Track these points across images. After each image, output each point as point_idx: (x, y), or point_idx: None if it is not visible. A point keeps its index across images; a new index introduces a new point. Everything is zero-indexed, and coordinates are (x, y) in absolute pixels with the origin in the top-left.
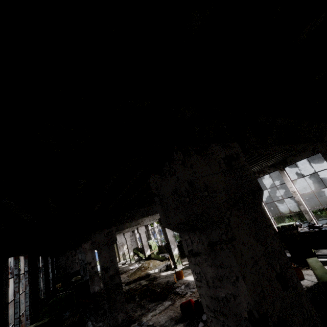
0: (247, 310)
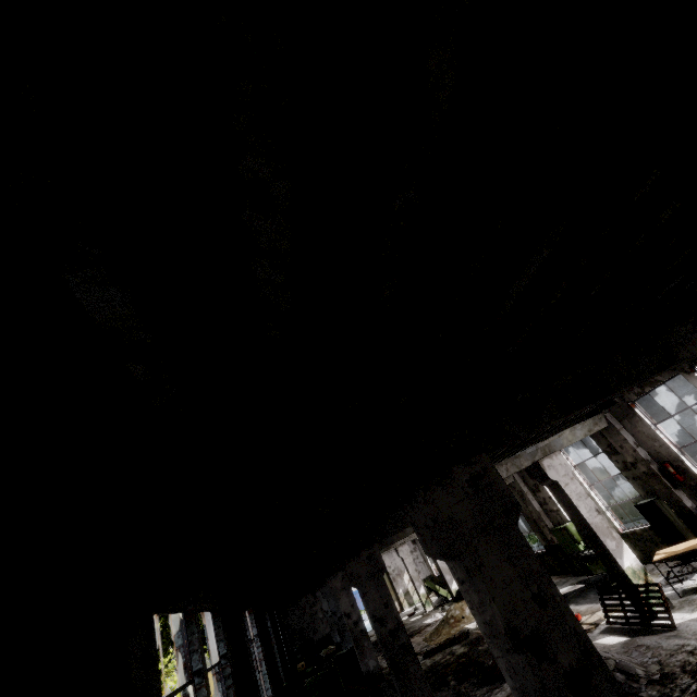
0: (502, 626)
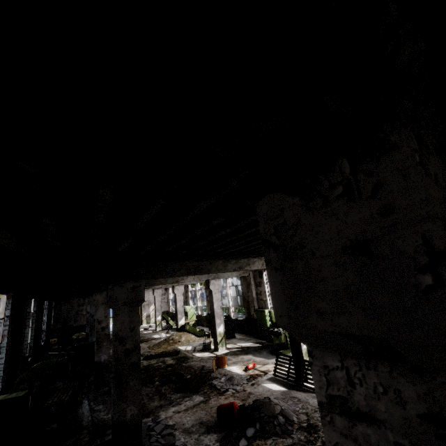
0: None
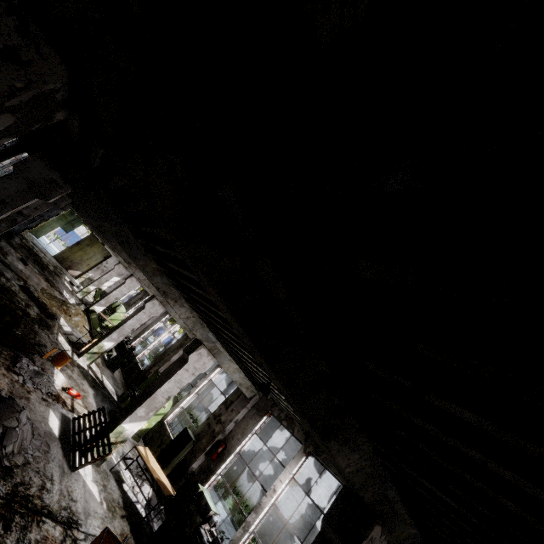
0: None
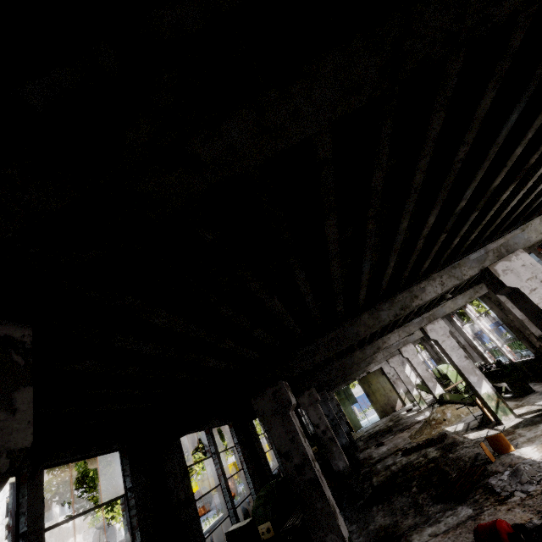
0: None
